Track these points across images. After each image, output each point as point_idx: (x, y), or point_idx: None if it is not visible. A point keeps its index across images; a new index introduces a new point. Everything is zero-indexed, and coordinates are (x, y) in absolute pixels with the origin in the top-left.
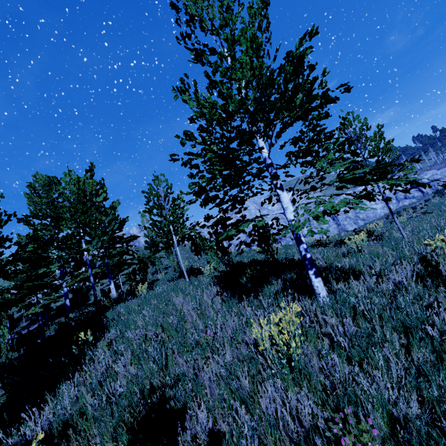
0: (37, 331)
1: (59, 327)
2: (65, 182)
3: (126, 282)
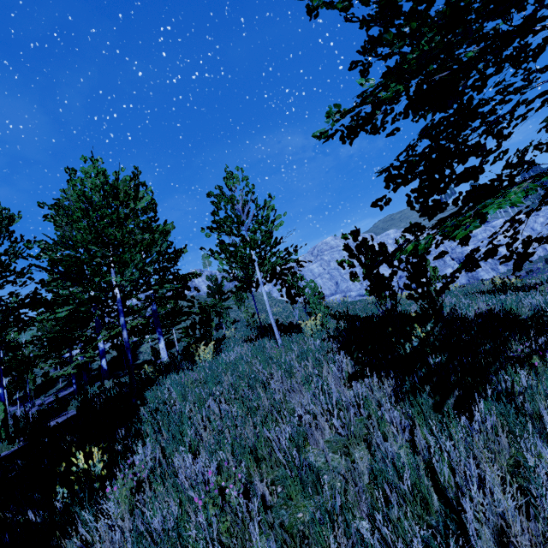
0: (65, 400)
1: (80, 406)
2: (84, 173)
3: (182, 339)
